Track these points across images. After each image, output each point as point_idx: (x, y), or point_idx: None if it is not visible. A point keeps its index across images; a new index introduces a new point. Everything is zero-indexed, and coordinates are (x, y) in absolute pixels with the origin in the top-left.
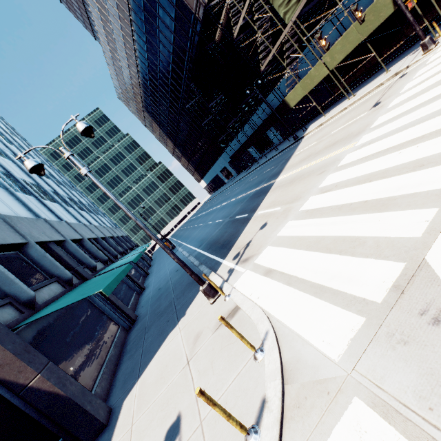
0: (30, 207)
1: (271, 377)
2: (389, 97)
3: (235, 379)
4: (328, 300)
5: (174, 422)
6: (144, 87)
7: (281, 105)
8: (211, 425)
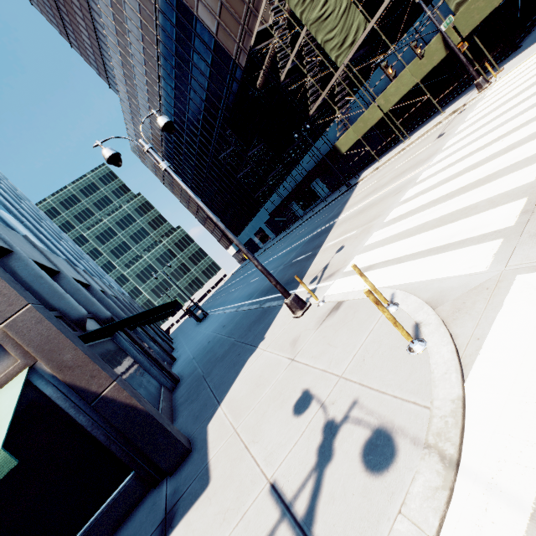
0: (49, 245)
1: (417, 310)
2: (453, 127)
3: (369, 335)
4: (455, 249)
5: (300, 396)
6: (167, 138)
7: (331, 151)
8: (356, 371)
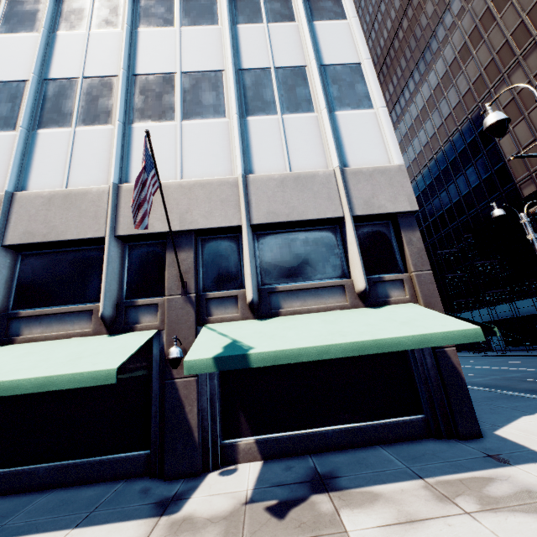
0: None
1: None
2: None
3: None
4: None
5: None
6: None
7: None
8: None
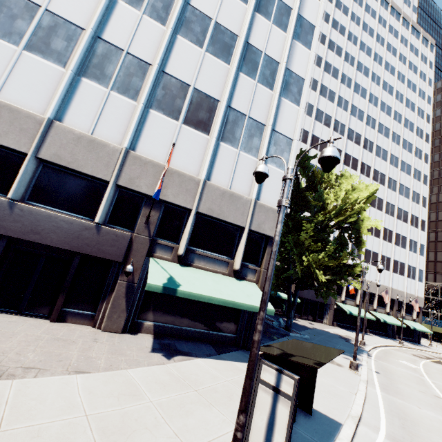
0: None
1: None
2: None
3: None
4: None
5: None
6: None
7: None
8: None
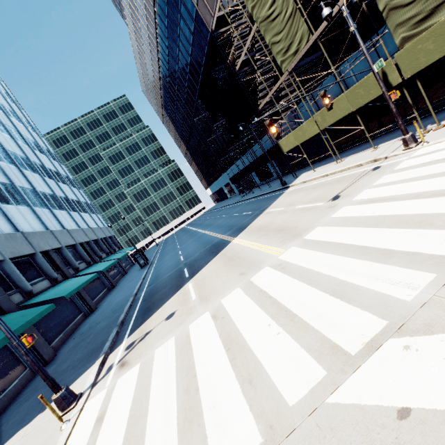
0: None
1: None
2: (346, 197)
3: None
4: None
5: None
6: (164, 88)
7: (275, 147)
8: None
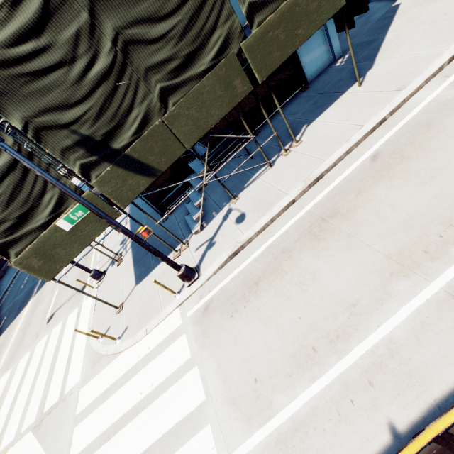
0: None
1: None
2: (46, 329)
3: None
4: None
5: None
6: None
7: None
8: None
